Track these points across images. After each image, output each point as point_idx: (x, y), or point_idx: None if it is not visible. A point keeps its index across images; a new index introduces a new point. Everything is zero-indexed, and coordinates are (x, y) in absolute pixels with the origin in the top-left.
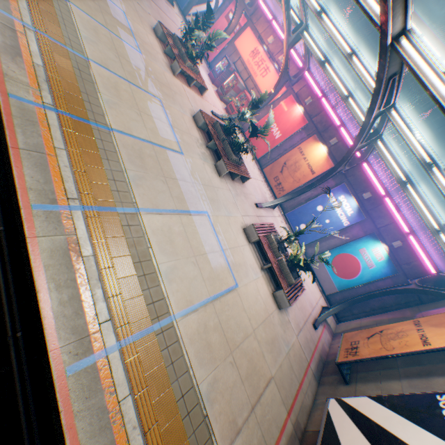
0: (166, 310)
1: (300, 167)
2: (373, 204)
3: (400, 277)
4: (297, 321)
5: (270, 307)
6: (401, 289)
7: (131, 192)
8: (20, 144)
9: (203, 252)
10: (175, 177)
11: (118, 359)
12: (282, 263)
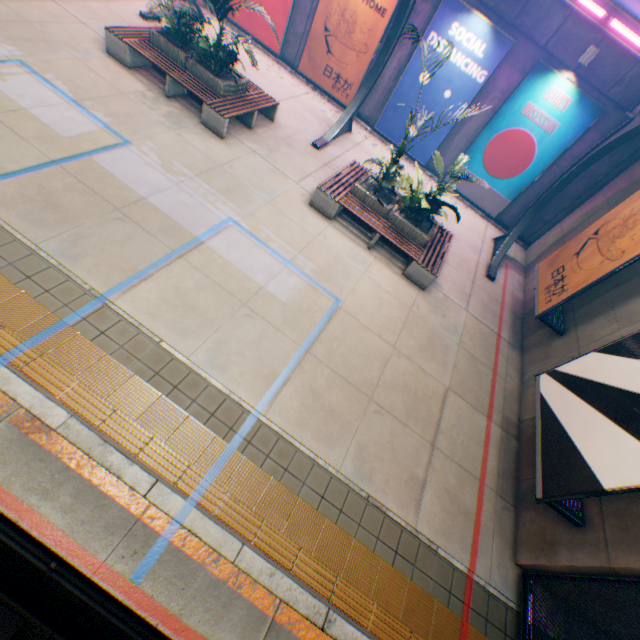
0: (239, 411)
1: (355, 19)
2: (520, 1)
3: (611, 116)
4: (460, 288)
5: (407, 298)
6: (617, 140)
7: (73, 277)
8: None
9: (256, 290)
10: (139, 197)
11: (201, 519)
12: (397, 222)
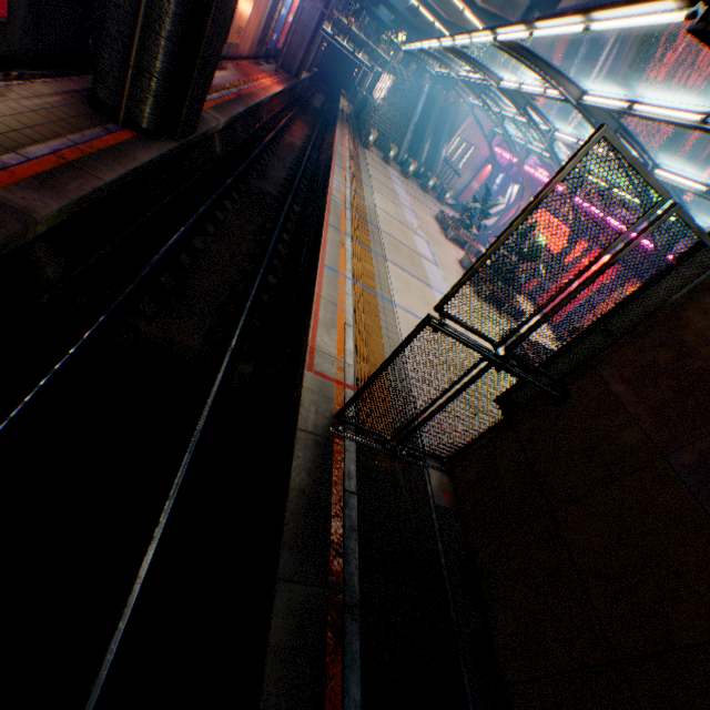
0: (389, 298)
1: None
2: None
3: None
4: None
5: None
6: None
7: (384, 253)
8: (331, 211)
9: None
10: (424, 269)
11: (350, 284)
12: None
